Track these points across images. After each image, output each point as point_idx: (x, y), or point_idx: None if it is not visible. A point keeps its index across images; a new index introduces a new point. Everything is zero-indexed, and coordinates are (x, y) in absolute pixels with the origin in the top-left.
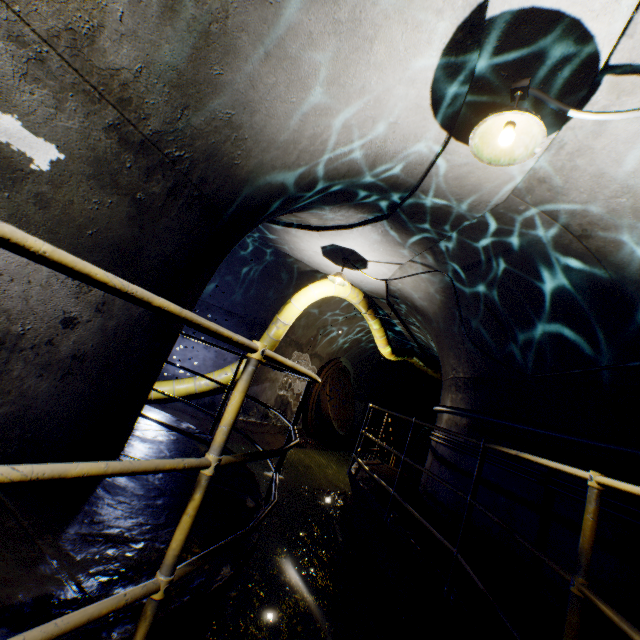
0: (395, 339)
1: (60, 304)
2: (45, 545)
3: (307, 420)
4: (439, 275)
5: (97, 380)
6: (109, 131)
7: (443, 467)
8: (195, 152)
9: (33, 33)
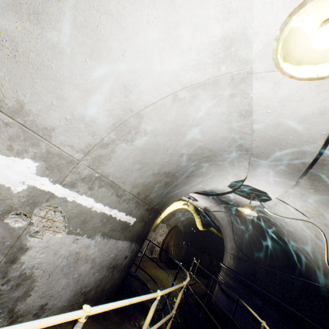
0: (204, 219)
1: (125, 253)
2: (125, 327)
3: (161, 254)
4: (226, 213)
5: (126, 270)
6: (145, 209)
7: (223, 293)
8: (161, 205)
9: (139, 199)
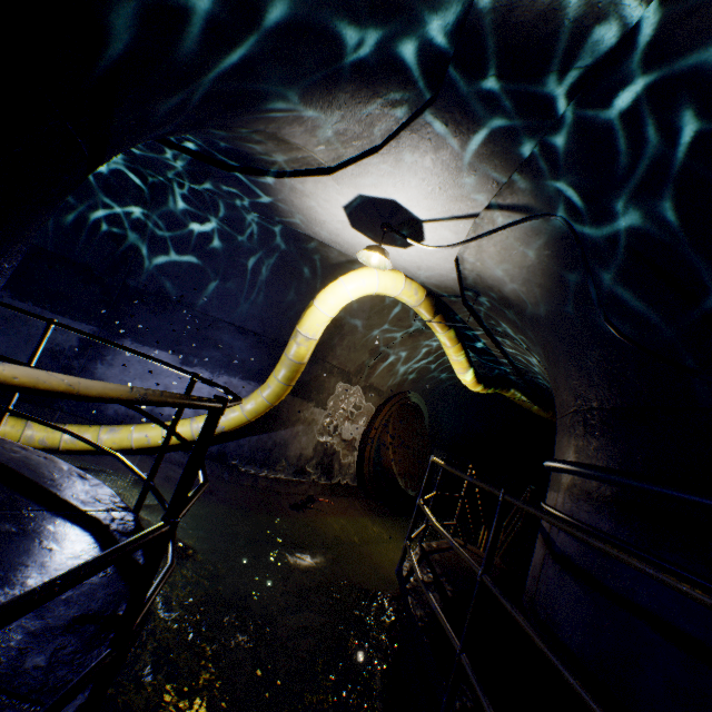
0: (483, 364)
1: None
2: None
3: (363, 476)
4: (545, 224)
5: None
6: None
7: (567, 575)
8: None
9: None
